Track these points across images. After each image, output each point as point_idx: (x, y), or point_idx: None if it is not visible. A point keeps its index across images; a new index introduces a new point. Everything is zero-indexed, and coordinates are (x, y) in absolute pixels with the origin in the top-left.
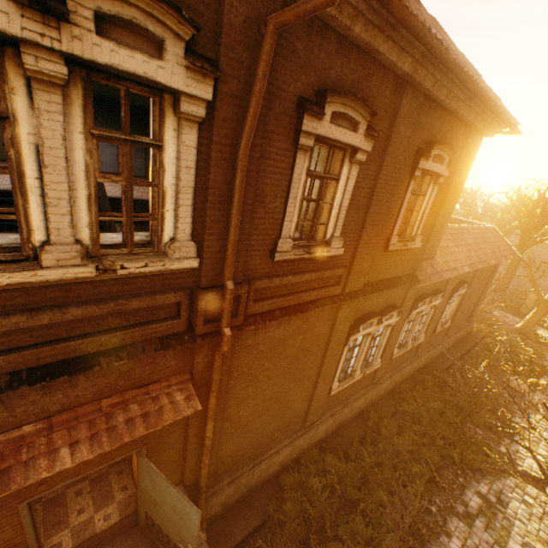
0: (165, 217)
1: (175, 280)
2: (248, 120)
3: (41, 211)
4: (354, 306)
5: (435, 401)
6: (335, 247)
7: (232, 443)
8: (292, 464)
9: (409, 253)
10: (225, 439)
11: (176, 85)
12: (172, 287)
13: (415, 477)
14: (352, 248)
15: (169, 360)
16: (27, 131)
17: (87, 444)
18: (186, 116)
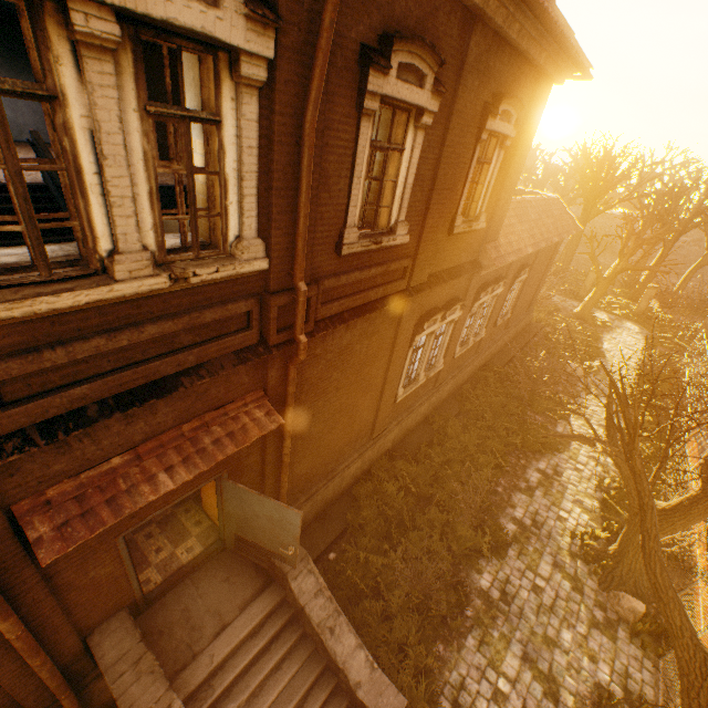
0: (229, 211)
1: (244, 286)
2: (315, 83)
3: (104, 215)
4: (419, 303)
5: (497, 396)
6: (400, 234)
7: (305, 461)
8: (364, 476)
9: (473, 235)
10: (299, 458)
11: (236, 41)
12: (241, 294)
13: (482, 466)
14: (416, 235)
15: (242, 378)
16: (79, 113)
17: (183, 468)
18: (246, 81)
